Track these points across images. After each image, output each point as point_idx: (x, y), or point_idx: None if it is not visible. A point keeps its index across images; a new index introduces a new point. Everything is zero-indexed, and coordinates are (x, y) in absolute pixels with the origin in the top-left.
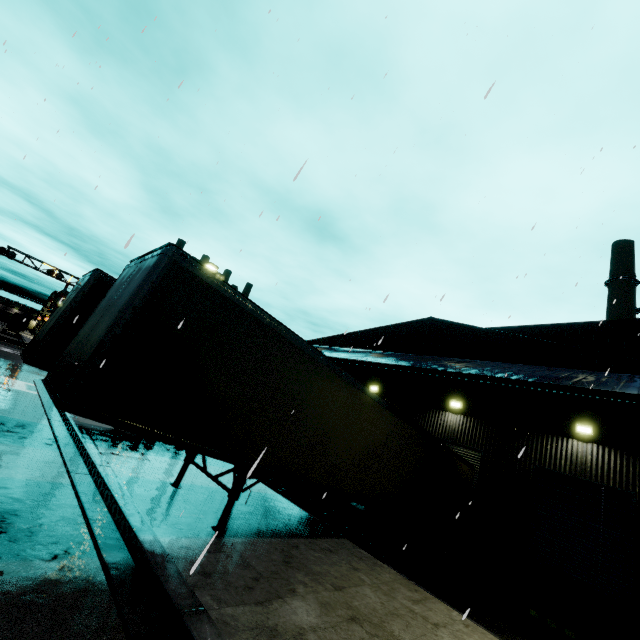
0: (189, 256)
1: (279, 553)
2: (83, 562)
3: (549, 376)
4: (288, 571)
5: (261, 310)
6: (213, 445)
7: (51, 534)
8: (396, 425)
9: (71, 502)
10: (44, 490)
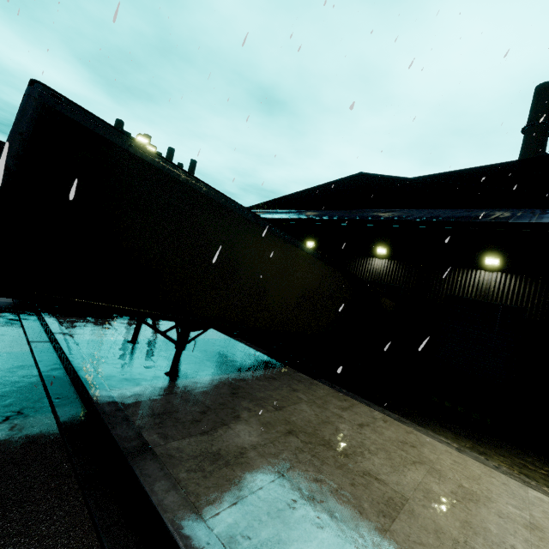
0: (63, 98)
1: (227, 387)
2: (36, 419)
3: (469, 216)
4: (234, 401)
5: (174, 166)
6: (148, 307)
7: (4, 399)
8: (328, 273)
9: (29, 367)
10: (1, 360)
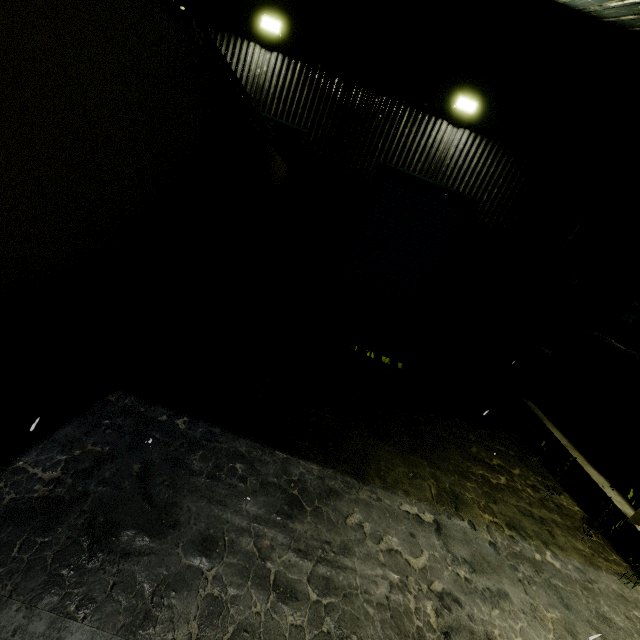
0: None
1: None
2: None
3: None
4: None
5: None
6: None
7: None
8: None
9: None
10: None
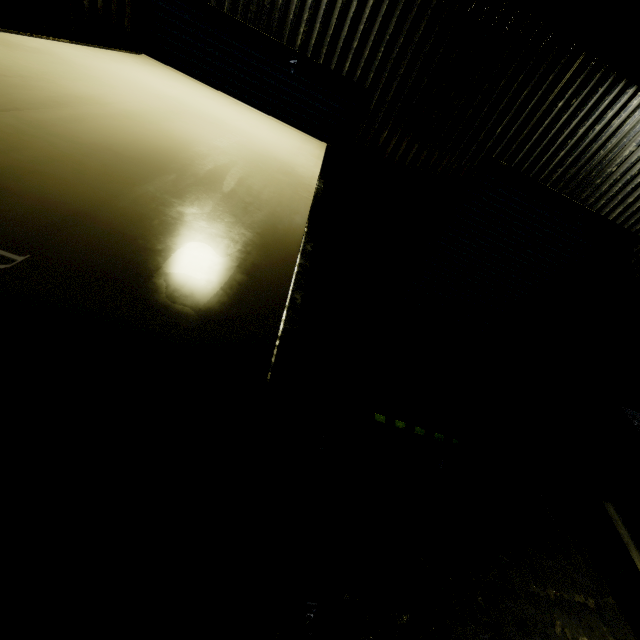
0: None
1: None
2: None
3: None
4: None
5: None
6: None
7: None
8: None
9: None
10: None
